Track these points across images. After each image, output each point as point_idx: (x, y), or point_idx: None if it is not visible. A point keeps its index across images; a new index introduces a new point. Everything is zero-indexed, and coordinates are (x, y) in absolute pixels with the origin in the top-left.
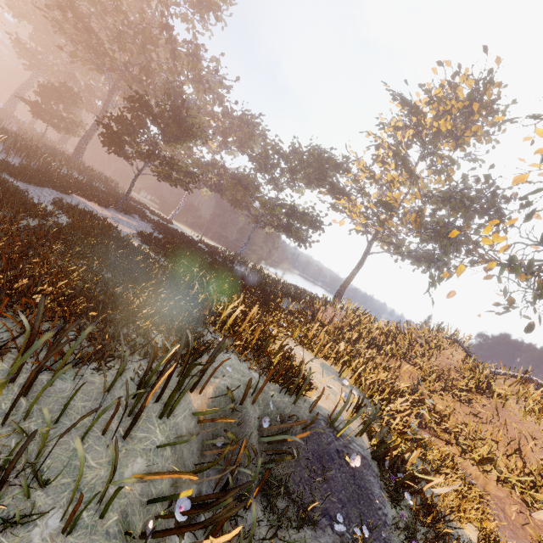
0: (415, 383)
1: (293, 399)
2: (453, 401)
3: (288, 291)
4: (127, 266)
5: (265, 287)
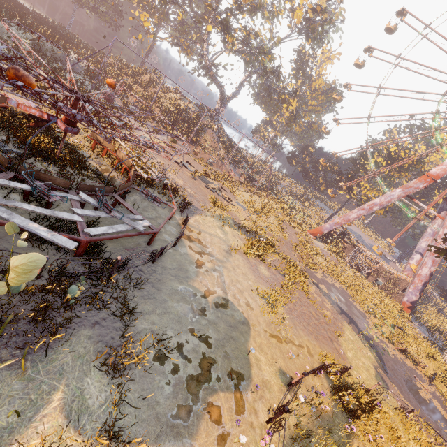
0: (131, 83)
1: (60, 50)
2: (141, 88)
3: (86, 46)
4: (4, 8)
5: (73, 42)
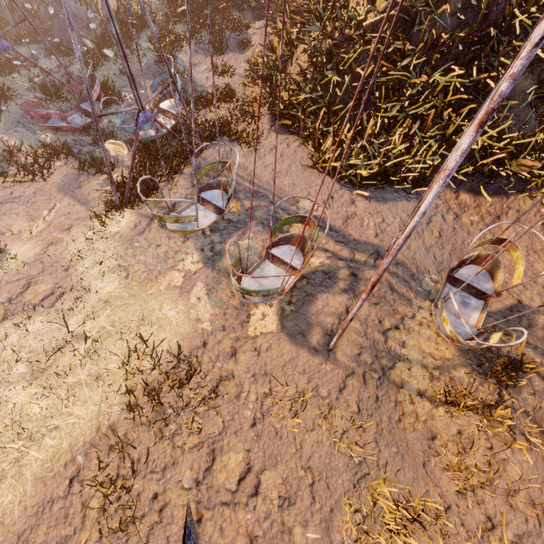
0: None
1: None
2: None
3: None
4: None
5: None
